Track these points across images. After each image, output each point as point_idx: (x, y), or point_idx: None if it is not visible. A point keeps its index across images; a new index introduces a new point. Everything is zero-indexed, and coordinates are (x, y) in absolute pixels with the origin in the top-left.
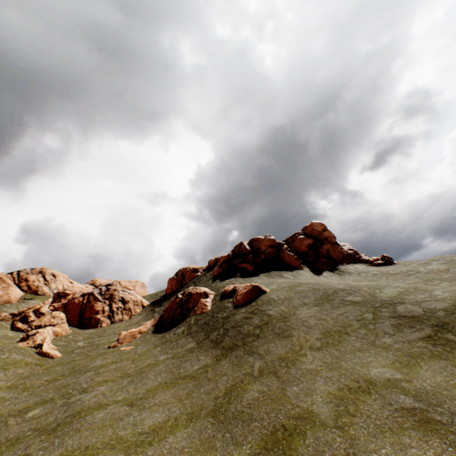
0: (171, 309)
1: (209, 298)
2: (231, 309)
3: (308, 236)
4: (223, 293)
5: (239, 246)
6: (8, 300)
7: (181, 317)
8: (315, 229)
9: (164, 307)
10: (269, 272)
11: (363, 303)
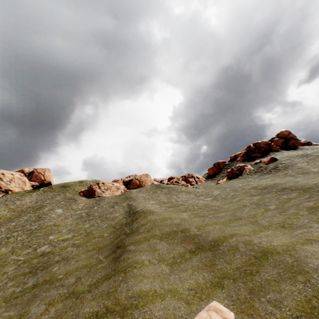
0: (232, 173)
1: (249, 166)
2: (265, 166)
3: (280, 138)
4: (255, 163)
5: (249, 147)
6: (152, 182)
7: (239, 174)
8: (284, 134)
9: (218, 177)
10: (269, 155)
11: (318, 155)
